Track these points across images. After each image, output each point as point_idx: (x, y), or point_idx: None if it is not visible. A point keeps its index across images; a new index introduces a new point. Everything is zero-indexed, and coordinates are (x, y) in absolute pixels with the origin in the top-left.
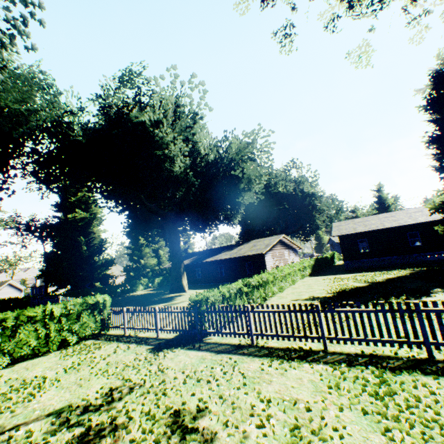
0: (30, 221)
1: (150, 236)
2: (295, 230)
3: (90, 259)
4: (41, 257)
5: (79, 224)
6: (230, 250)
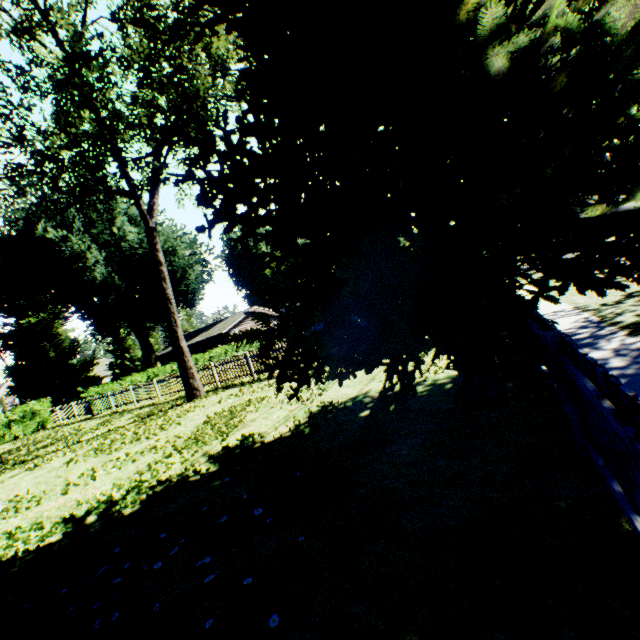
0: None
1: (117, 331)
2: None
3: (64, 365)
4: (5, 372)
5: (37, 329)
6: (208, 331)
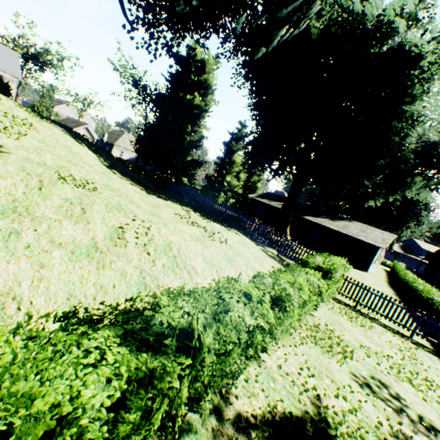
0: (142, 79)
1: (268, 166)
2: (374, 223)
3: (187, 152)
4: (145, 126)
5: (194, 111)
6: (332, 220)
